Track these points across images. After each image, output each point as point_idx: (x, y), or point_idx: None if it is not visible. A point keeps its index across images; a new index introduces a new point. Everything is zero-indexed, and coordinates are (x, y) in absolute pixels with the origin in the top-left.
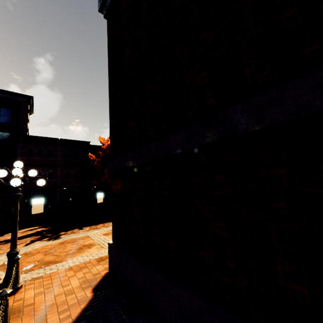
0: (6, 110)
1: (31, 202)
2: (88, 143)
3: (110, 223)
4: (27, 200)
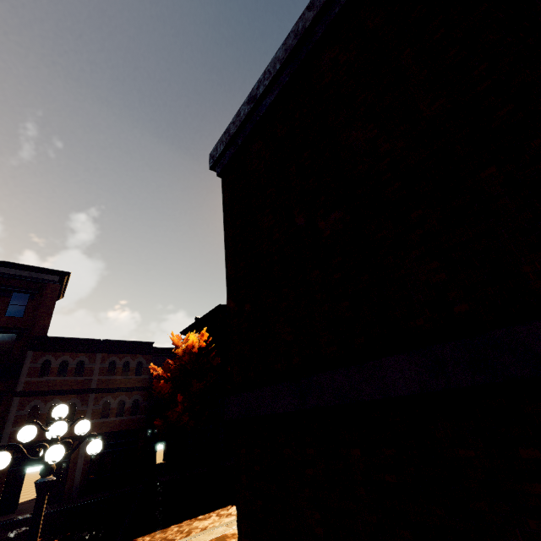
0: (22, 295)
1: (24, 474)
2: (150, 345)
3: (193, 523)
4: (16, 471)
